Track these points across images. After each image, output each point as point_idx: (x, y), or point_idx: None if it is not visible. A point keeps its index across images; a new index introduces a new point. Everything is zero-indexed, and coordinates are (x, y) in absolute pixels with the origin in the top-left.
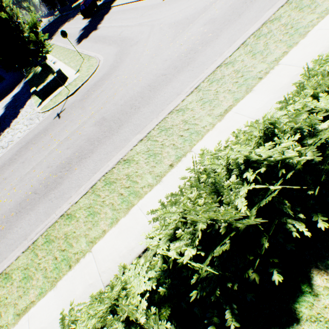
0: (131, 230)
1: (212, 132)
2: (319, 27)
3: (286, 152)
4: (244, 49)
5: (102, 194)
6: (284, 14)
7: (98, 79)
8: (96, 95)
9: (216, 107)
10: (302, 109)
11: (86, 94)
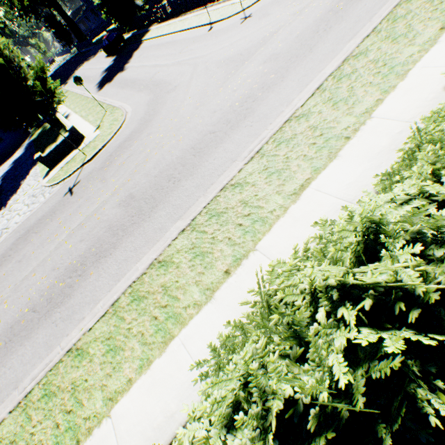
0: (170, 380)
1: (284, 219)
2: (423, 64)
3: (402, 272)
4: (321, 96)
5: (128, 317)
6: (371, 47)
7: (125, 139)
8: (122, 162)
9: (288, 180)
10: (422, 206)
11: (108, 160)
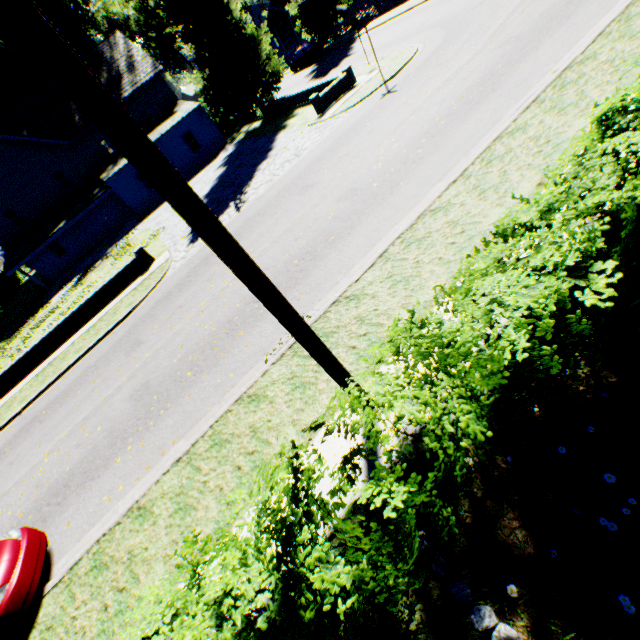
0: None
1: None
2: None
3: None
4: None
5: (635, 22)
6: None
7: (439, 46)
8: (459, 48)
9: None
10: None
11: (427, 62)
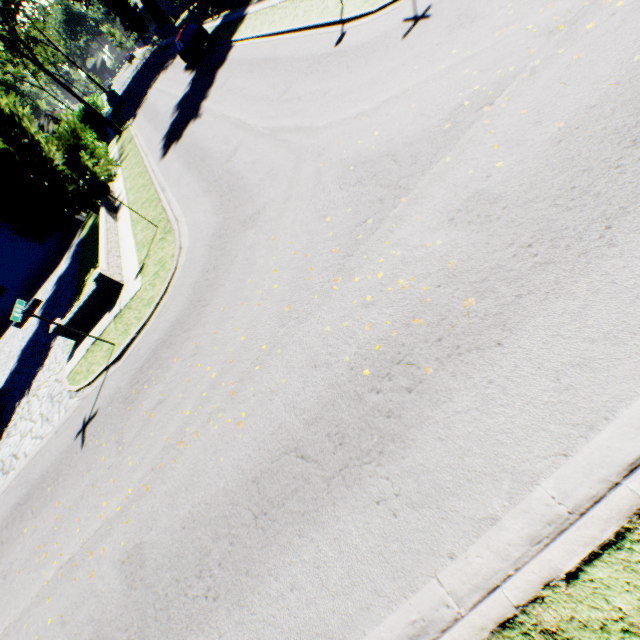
0: None
1: None
2: None
3: None
4: None
5: None
6: None
7: (165, 335)
8: (150, 409)
9: None
10: None
11: (136, 379)
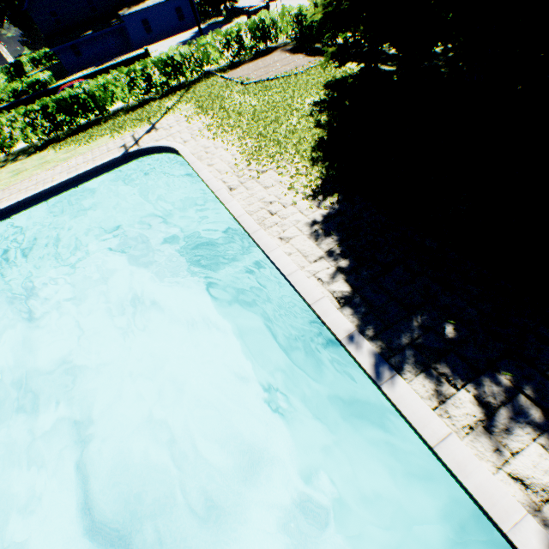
0: None
1: None
2: None
3: None
4: None
5: None
6: None
7: None
8: None
9: None
10: None
11: None
